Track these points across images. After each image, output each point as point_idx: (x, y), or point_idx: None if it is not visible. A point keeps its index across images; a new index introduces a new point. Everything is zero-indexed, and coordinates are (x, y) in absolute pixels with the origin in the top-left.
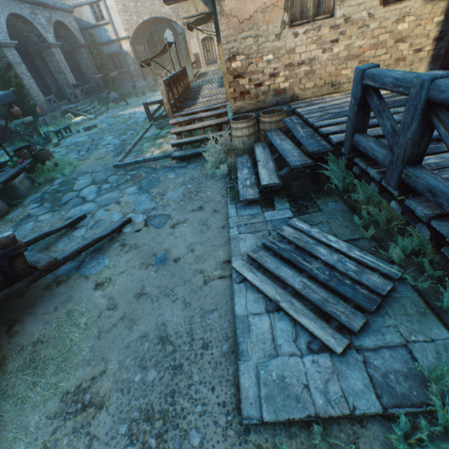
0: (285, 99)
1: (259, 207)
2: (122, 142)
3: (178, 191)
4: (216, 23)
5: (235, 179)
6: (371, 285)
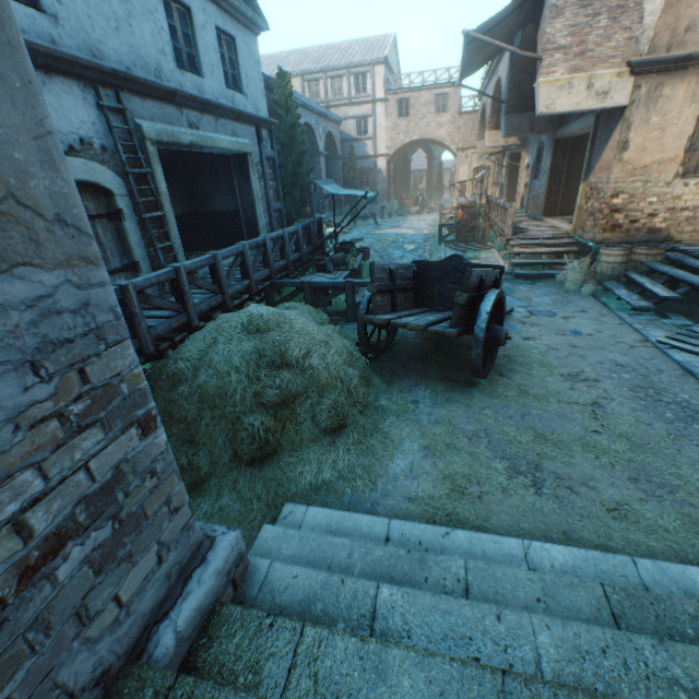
0: (657, 239)
1: (651, 316)
2: (420, 257)
3: (545, 299)
4: (587, 164)
5: (607, 298)
6: None
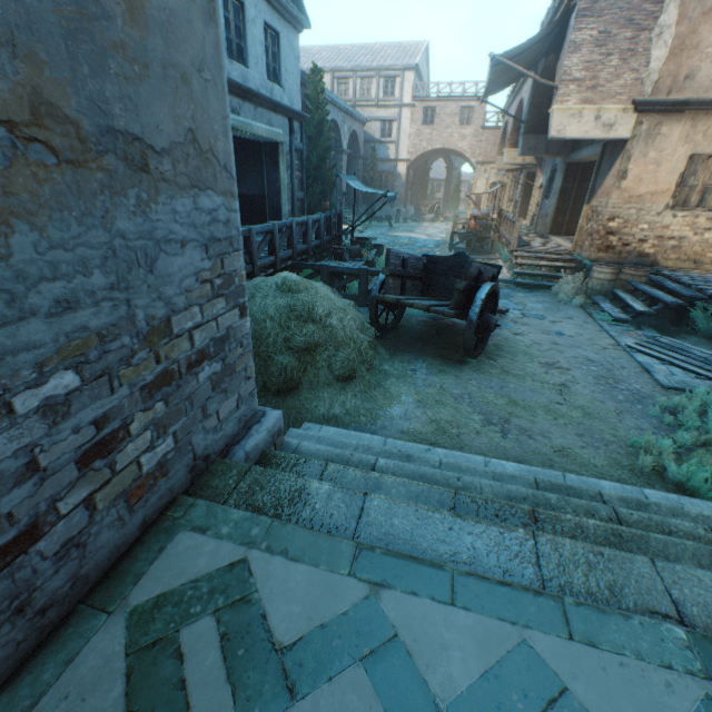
0: (645, 263)
1: (628, 327)
2: None
3: (539, 305)
4: (591, 189)
5: (593, 310)
6: None
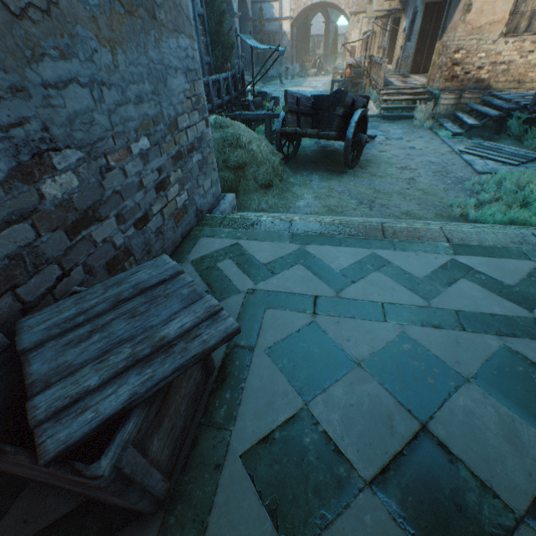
0: (481, 87)
1: (462, 139)
2: None
3: (399, 131)
4: (443, 25)
5: (438, 130)
6: (530, 156)
